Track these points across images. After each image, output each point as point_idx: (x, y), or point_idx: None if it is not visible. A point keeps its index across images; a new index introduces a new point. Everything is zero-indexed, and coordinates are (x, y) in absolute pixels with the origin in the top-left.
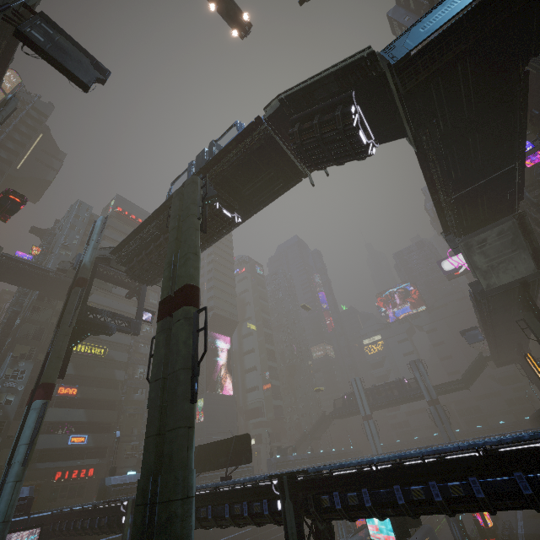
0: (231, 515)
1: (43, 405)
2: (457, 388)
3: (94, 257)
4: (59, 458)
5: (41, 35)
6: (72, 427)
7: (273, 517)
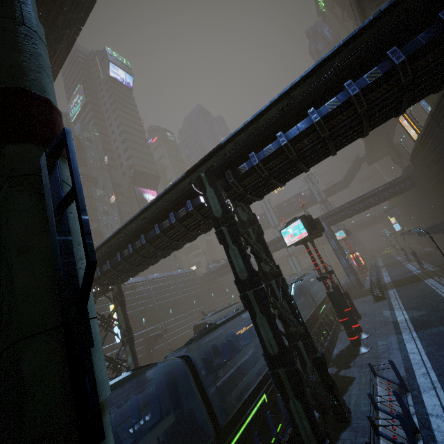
0: (162, 232)
1: None
2: (340, 187)
3: None
4: None
5: None
6: None
7: (199, 212)
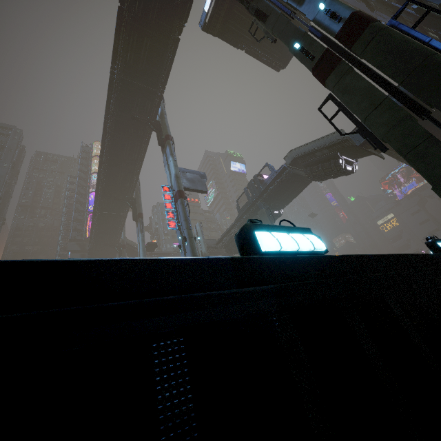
0: None
1: None
2: None
3: (206, 248)
4: None
5: (186, 182)
6: None
7: None
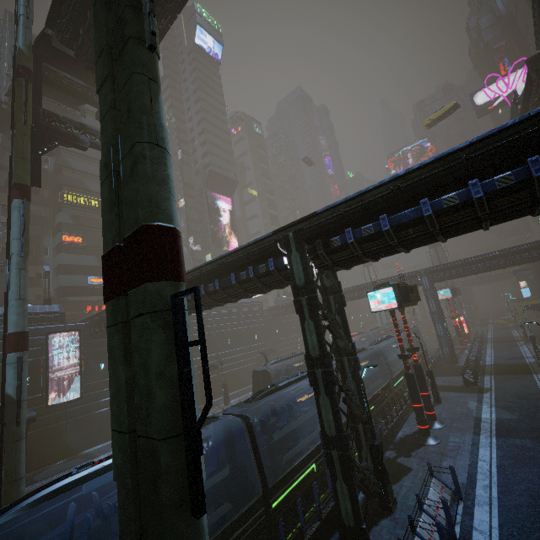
0: (238, 282)
1: (22, 204)
2: None
3: (29, 40)
4: (84, 294)
5: None
6: (88, 270)
7: (280, 273)
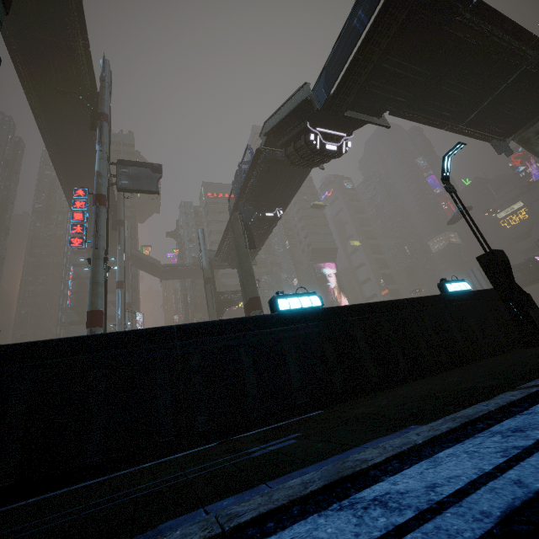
0: None
1: None
2: None
3: (207, 261)
4: None
5: (126, 180)
6: None
7: None
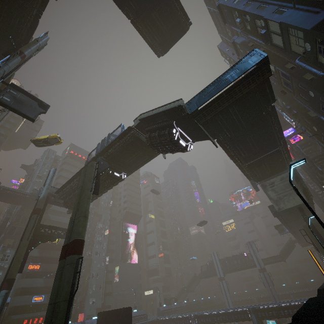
0: None
1: (6, 294)
2: (277, 261)
3: (46, 194)
4: (26, 311)
5: (9, 97)
6: (35, 290)
7: None
